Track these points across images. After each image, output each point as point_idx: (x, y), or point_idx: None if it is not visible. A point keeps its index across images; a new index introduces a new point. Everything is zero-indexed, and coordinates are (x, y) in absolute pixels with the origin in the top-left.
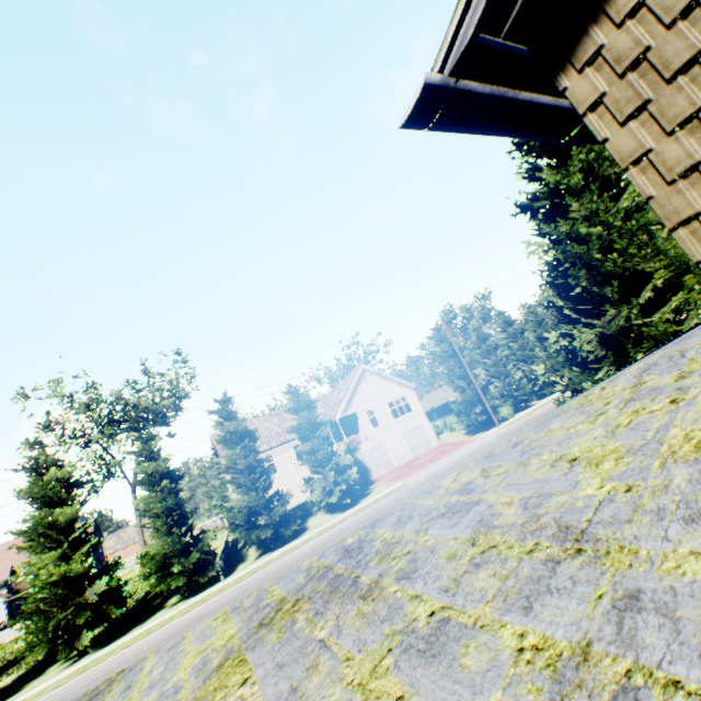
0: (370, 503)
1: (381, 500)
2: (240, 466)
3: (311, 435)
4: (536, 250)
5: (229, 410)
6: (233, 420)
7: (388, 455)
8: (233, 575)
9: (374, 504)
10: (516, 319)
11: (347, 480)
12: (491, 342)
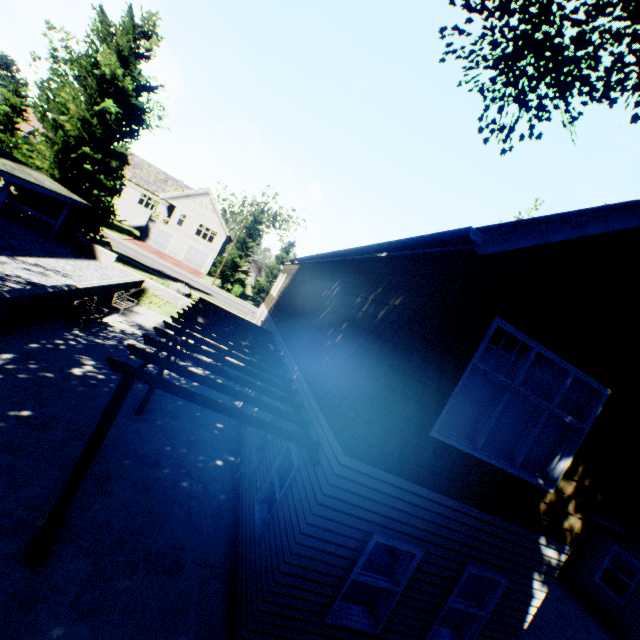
0: None
1: None
2: None
3: None
4: None
5: None
6: None
7: (169, 244)
8: None
9: None
10: None
11: None
12: (287, 258)
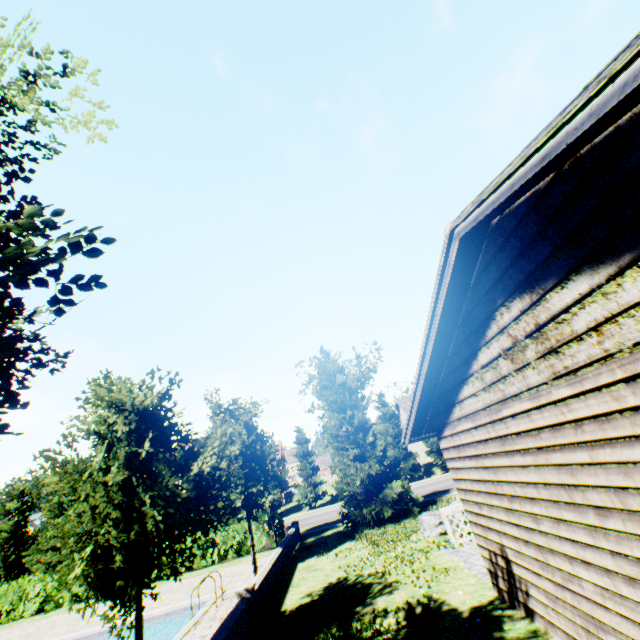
0: None
1: None
2: None
3: None
4: None
5: None
6: None
7: None
8: (432, 477)
9: None
10: None
11: None
12: None
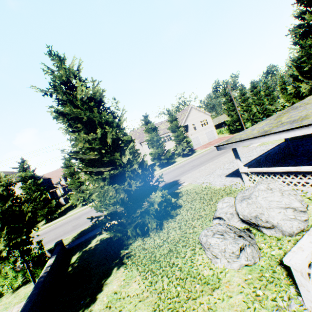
0: (199, 153)
1: (204, 152)
2: (154, 139)
3: (177, 130)
4: (292, 51)
5: (148, 120)
6: (149, 123)
7: (199, 141)
8: (156, 172)
9: (202, 153)
10: (258, 85)
11: (190, 146)
12: (246, 96)
